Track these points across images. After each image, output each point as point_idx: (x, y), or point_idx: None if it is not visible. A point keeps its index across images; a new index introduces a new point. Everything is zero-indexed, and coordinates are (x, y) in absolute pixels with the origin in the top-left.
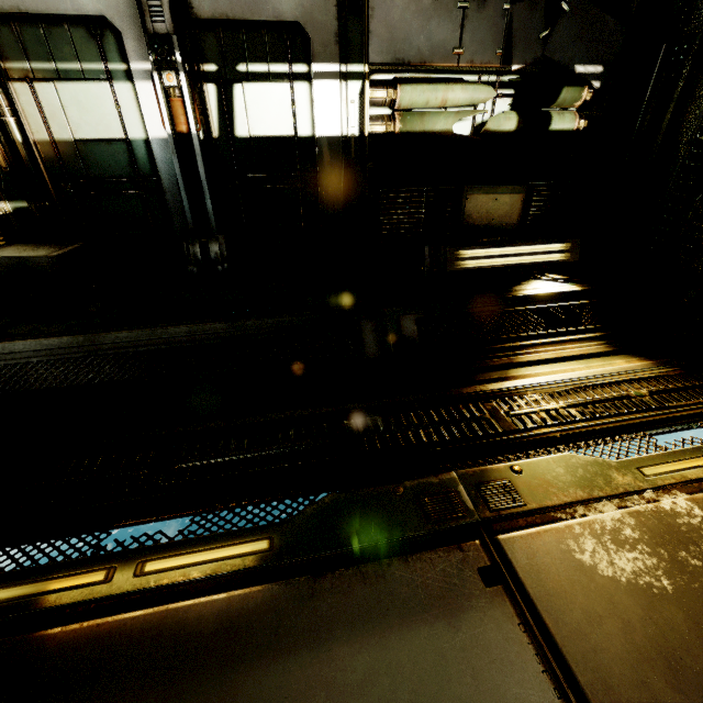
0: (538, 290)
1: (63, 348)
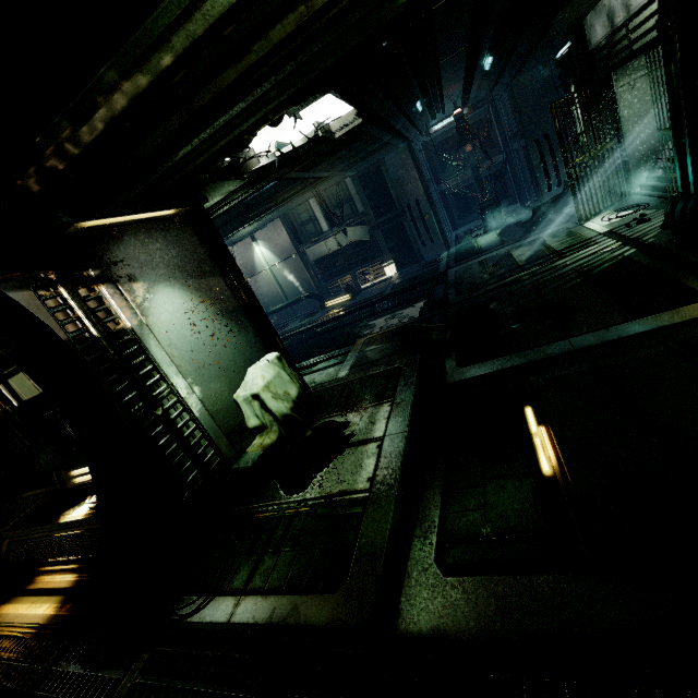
0: (65, 518)
1: None
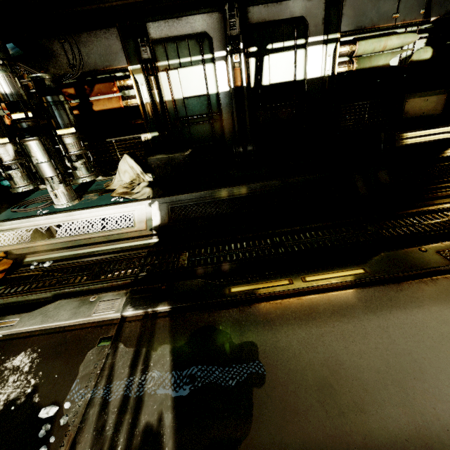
0: None
1: (202, 197)
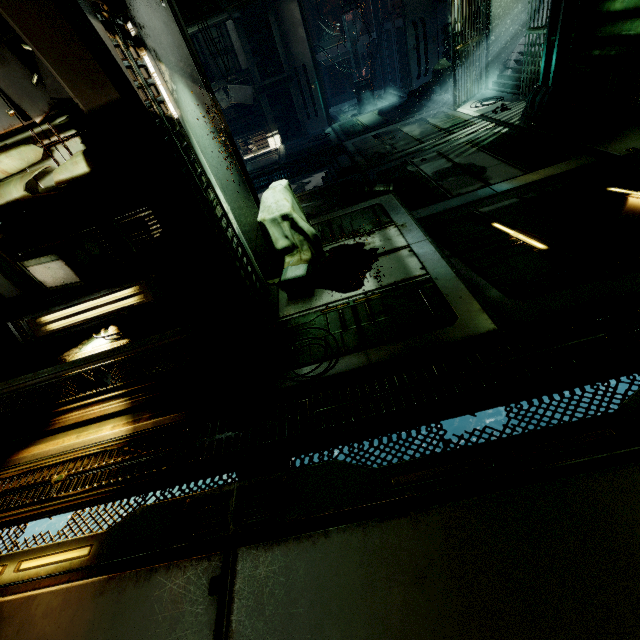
0: (74, 356)
1: None
